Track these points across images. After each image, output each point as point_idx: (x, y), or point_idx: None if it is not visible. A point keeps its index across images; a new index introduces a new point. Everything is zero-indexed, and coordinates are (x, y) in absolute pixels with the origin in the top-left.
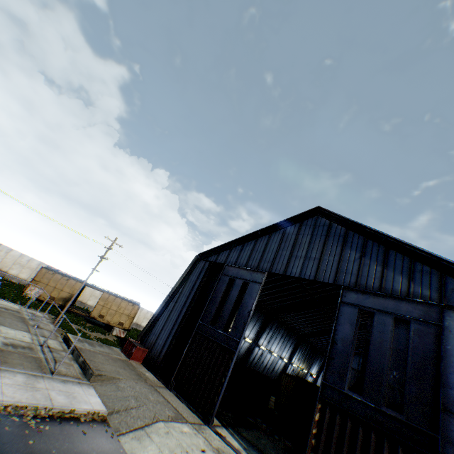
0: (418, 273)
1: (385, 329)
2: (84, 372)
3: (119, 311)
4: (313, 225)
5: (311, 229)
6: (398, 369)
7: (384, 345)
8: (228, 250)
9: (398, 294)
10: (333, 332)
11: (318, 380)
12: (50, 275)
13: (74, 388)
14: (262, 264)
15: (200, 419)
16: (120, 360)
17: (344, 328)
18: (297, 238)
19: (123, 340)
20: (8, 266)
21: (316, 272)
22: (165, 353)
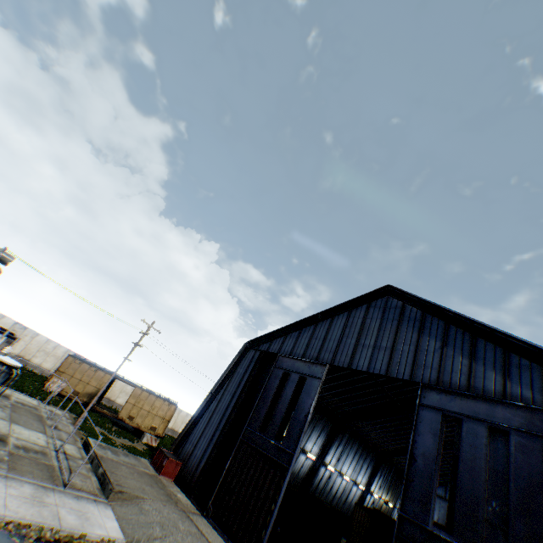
0: (515, 368)
1: (477, 442)
2: (102, 487)
3: (152, 411)
4: (382, 307)
5: (381, 312)
6: (498, 499)
7: (477, 464)
8: (282, 336)
9: (491, 394)
10: (410, 444)
11: None
12: (76, 365)
13: (89, 506)
14: (322, 354)
15: None
16: (147, 475)
17: (425, 439)
18: (364, 323)
19: (155, 449)
20: (32, 353)
21: (387, 366)
22: (203, 468)
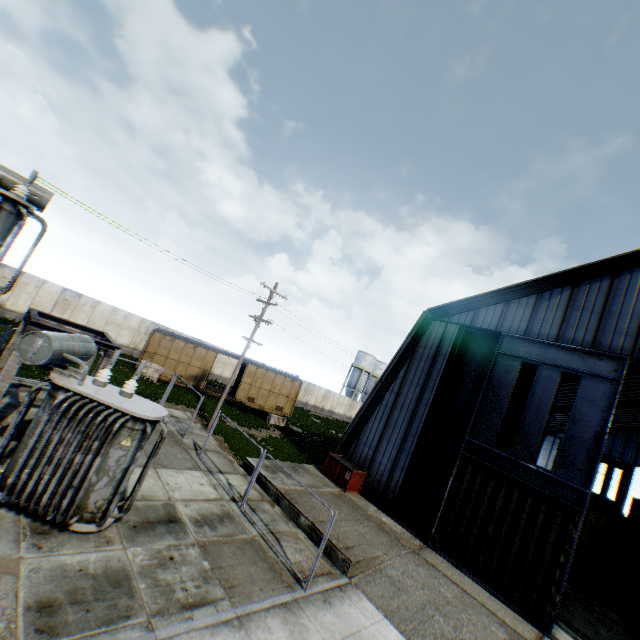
0: None
1: None
2: (322, 552)
3: (273, 390)
4: None
5: None
6: None
7: None
8: (498, 303)
9: None
10: None
11: None
12: (166, 343)
13: (349, 613)
14: (604, 338)
15: (526, 621)
16: (338, 499)
17: None
18: None
19: (287, 432)
20: (99, 328)
21: None
22: (403, 483)
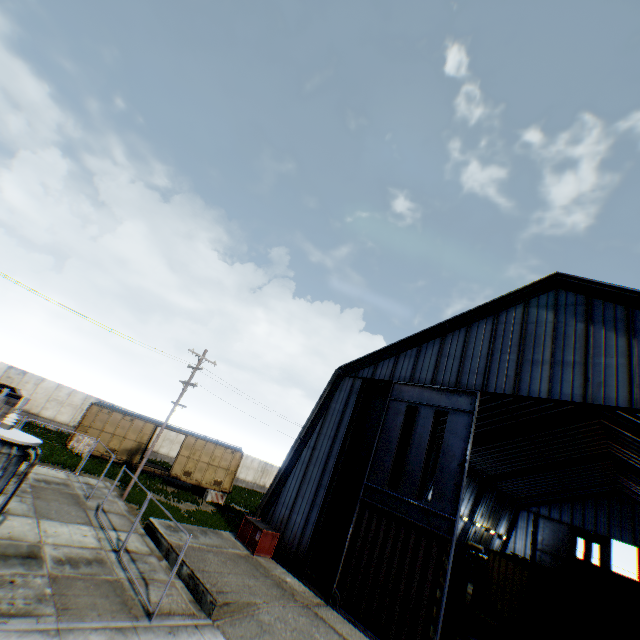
0: None
1: None
2: (195, 598)
3: (213, 463)
4: (551, 305)
5: (550, 312)
6: None
7: None
8: (391, 357)
9: None
10: None
11: (509, 543)
12: (104, 415)
13: None
14: (464, 378)
15: None
16: (241, 558)
17: None
18: (525, 330)
19: (224, 509)
20: (40, 405)
21: (583, 388)
22: (312, 539)
